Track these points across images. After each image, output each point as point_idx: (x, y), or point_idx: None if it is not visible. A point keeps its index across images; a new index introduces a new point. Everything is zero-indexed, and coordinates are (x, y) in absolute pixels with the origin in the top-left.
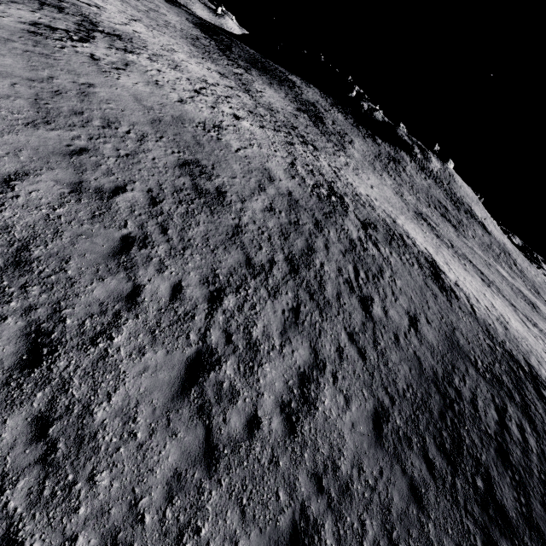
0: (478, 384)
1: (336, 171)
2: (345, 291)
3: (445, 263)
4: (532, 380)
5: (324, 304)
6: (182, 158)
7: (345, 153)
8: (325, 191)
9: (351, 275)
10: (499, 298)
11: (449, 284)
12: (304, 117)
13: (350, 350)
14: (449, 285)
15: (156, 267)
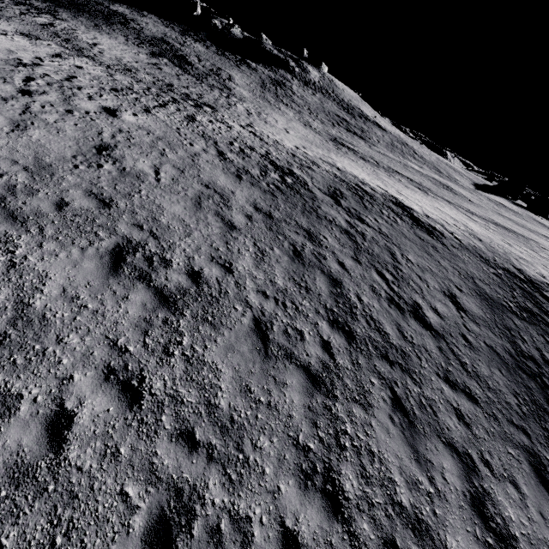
0: (529, 333)
1: (252, 131)
2: (398, 317)
3: (398, 192)
4: (533, 286)
5: (403, 358)
6: (104, 250)
7: (236, 98)
8: (275, 174)
9: (384, 286)
10: (441, 202)
11: (426, 221)
12: (166, 63)
13: (462, 403)
14: (427, 223)
15: (236, 540)
